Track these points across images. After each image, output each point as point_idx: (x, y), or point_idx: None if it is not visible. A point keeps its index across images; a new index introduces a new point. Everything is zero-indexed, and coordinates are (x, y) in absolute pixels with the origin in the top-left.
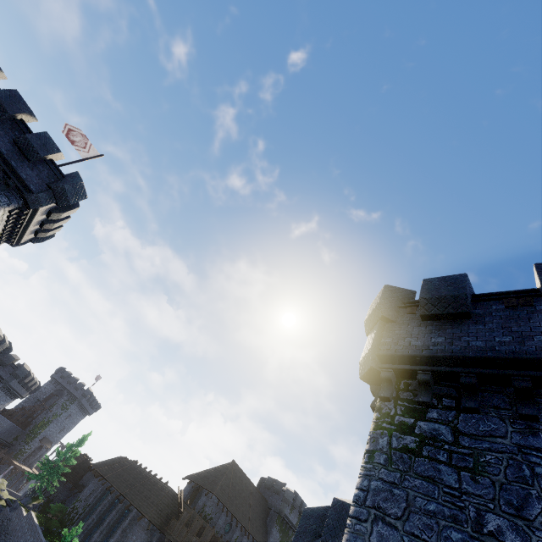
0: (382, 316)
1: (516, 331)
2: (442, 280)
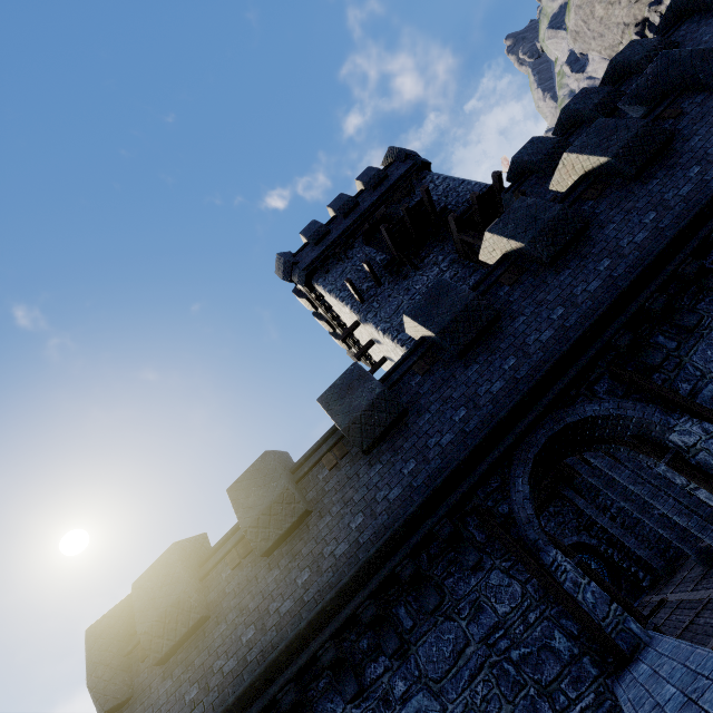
0: (105, 712)
1: (254, 610)
2: (153, 576)
